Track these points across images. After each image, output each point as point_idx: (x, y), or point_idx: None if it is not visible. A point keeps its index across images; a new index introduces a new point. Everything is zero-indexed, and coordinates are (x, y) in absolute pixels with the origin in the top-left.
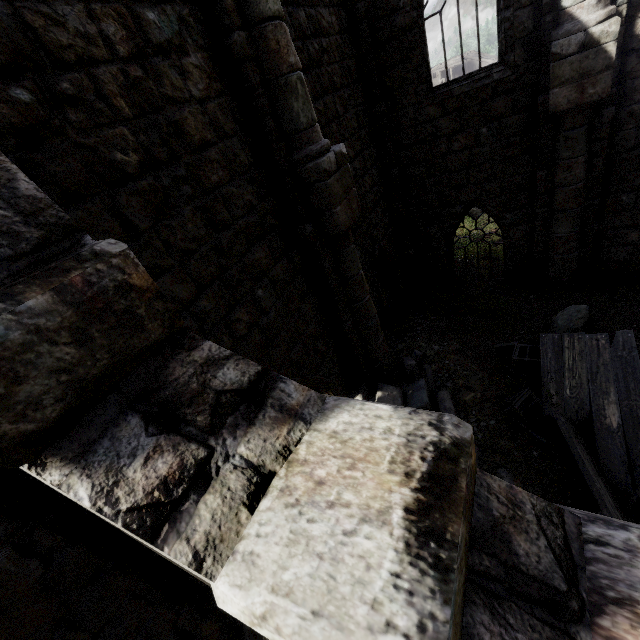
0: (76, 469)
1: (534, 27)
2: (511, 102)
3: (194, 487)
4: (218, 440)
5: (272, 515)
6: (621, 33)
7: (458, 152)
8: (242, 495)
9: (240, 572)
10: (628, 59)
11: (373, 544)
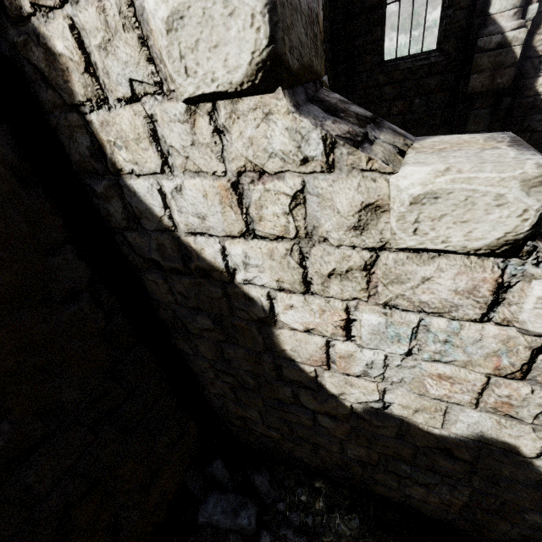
0: (297, 112)
1: (466, 26)
2: (440, 82)
3: (366, 140)
4: (368, 129)
5: (419, 156)
6: (524, 42)
7: (395, 115)
8: (394, 151)
9: (417, 165)
10: (525, 63)
11: (497, 152)
